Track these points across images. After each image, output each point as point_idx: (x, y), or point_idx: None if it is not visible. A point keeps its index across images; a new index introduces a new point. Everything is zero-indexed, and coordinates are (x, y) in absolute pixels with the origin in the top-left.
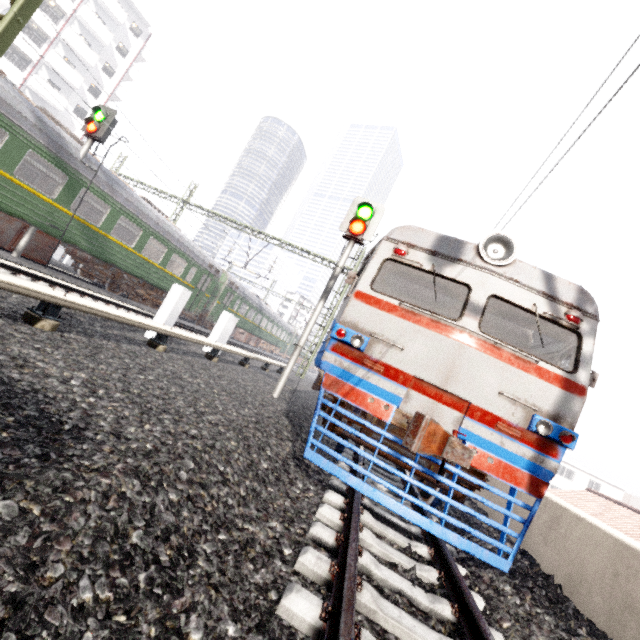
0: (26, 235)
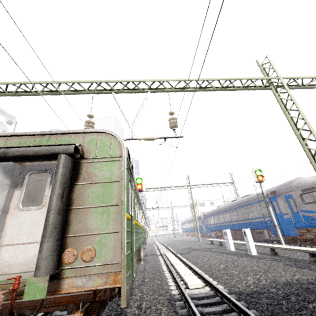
0: (142, 249)
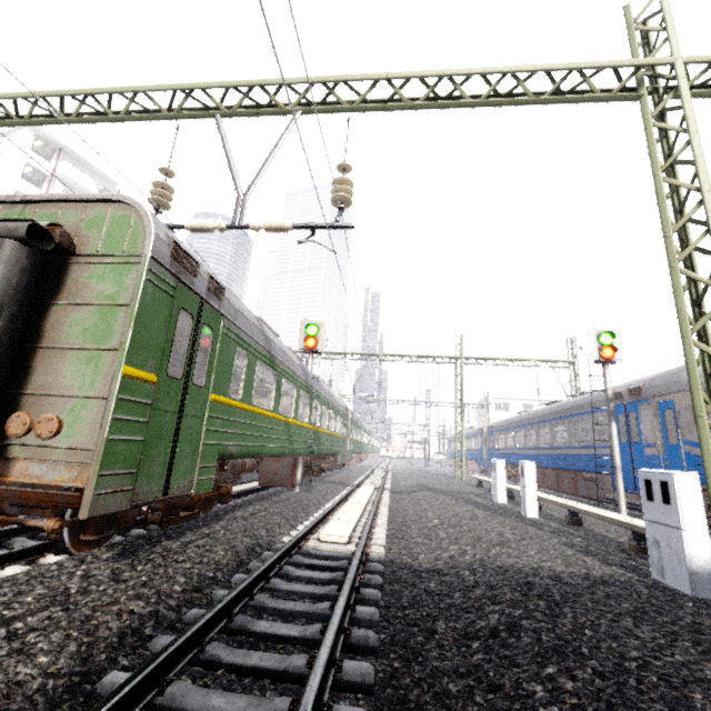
0: (299, 466)
